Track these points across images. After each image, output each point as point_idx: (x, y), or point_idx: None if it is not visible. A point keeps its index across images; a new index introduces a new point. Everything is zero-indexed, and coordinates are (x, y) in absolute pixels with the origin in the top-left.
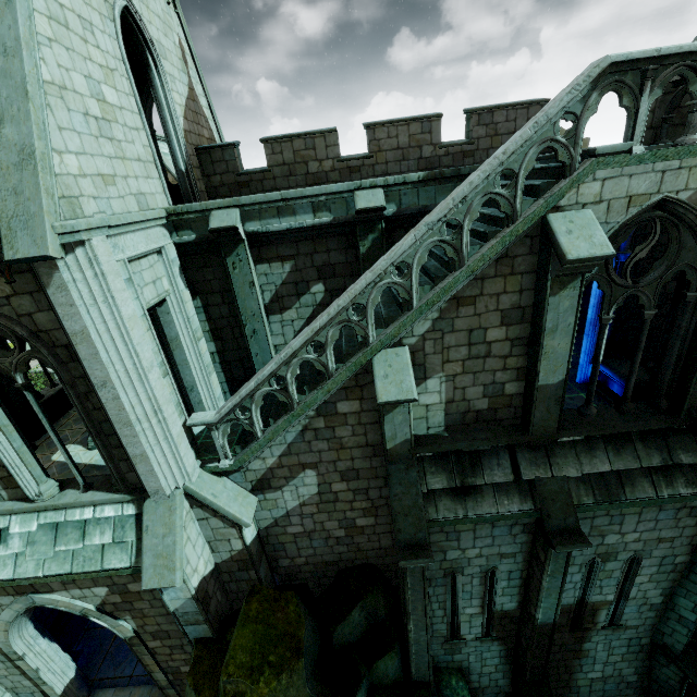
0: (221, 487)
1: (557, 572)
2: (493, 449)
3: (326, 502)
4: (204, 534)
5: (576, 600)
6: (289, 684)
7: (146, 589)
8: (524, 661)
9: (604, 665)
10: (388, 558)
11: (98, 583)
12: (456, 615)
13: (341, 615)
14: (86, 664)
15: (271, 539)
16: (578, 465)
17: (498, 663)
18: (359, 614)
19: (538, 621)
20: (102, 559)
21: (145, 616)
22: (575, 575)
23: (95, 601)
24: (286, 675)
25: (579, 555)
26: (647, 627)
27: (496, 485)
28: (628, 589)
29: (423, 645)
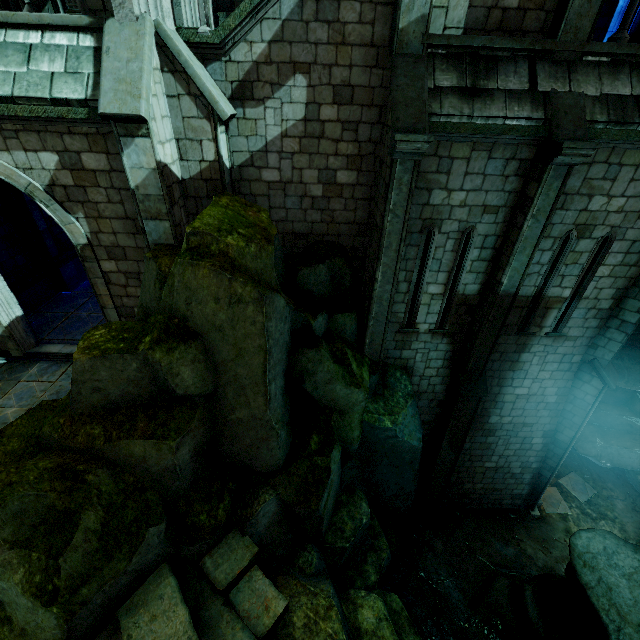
0: (198, 65)
1: (542, 212)
2: (513, 57)
3: (310, 137)
4: (173, 124)
5: (535, 291)
6: (257, 255)
7: (104, 114)
8: (471, 348)
9: (533, 382)
10: (359, 239)
11: (46, 144)
12: (418, 296)
13: (308, 264)
14: (35, 331)
15: (243, 187)
16: (599, 85)
17: (440, 367)
18: (325, 274)
19: (501, 288)
20: (51, 87)
21: (100, 217)
22: (545, 253)
23: (42, 179)
24: (255, 247)
25: (559, 224)
26: (584, 341)
27: (508, 92)
28: (587, 284)
29: (384, 306)
